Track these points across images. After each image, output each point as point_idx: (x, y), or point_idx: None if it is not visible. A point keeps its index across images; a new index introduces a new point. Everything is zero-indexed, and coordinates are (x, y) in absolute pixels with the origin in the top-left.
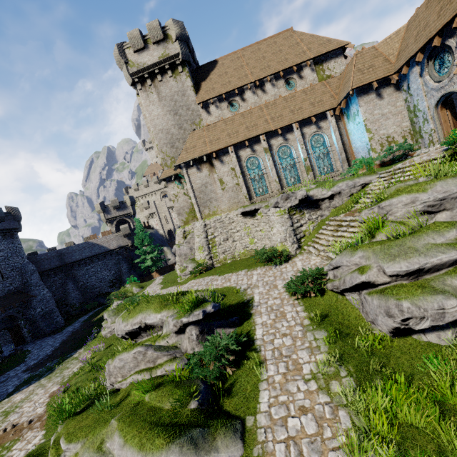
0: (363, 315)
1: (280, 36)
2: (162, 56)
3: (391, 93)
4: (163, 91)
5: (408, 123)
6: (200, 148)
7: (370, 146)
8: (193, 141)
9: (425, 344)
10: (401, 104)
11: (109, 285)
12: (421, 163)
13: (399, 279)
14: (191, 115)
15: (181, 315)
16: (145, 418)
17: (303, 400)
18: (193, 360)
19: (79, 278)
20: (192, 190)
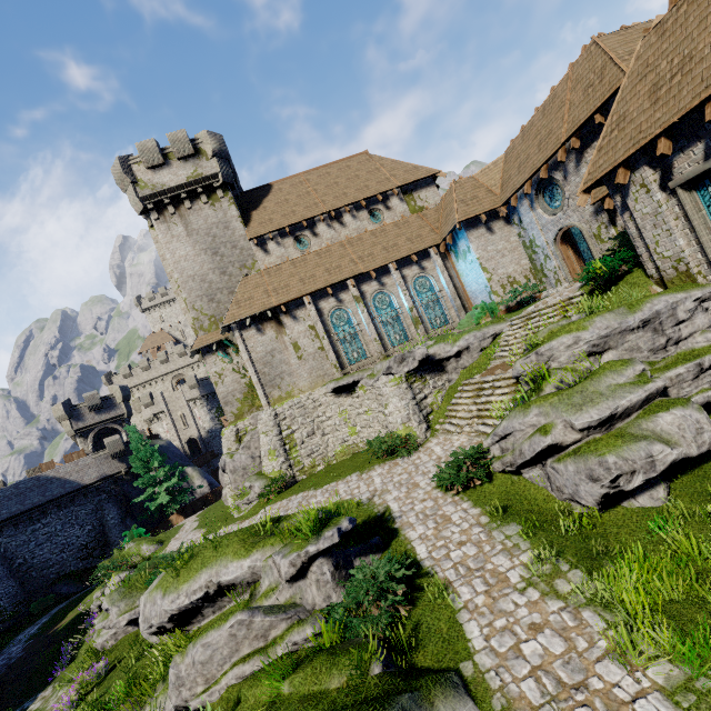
0: (553, 495)
1: (353, 159)
2: (192, 176)
3: (502, 227)
4: (193, 222)
5: (527, 260)
6: (260, 299)
7: (490, 289)
8: (247, 290)
9: (639, 510)
10: (515, 239)
11: (80, 556)
12: (558, 303)
13: (591, 433)
14: (239, 255)
15: (301, 545)
16: None
17: (530, 616)
18: (335, 613)
19: (15, 551)
20: (251, 362)
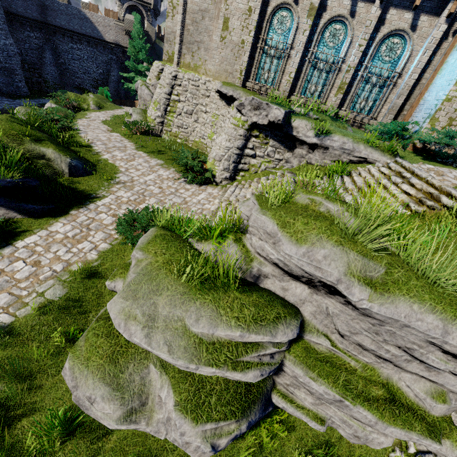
0: None
1: None
2: None
3: None
4: None
5: None
6: None
7: (435, 111)
8: None
9: None
10: None
11: (92, 84)
12: (436, 187)
13: None
14: None
15: None
16: None
17: None
18: None
19: (61, 52)
20: (183, 9)
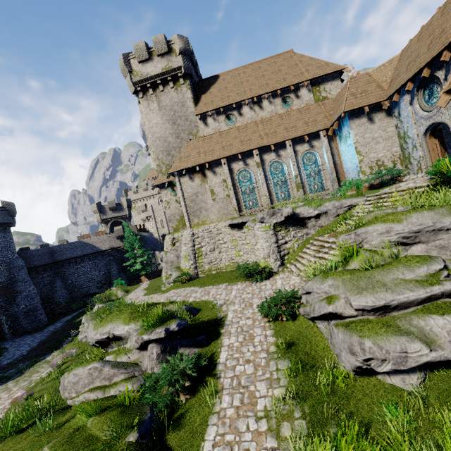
0: (330, 347)
1: (280, 56)
2: (165, 68)
3: (382, 118)
4: (163, 101)
5: (398, 148)
6: (194, 158)
7: (359, 168)
8: (188, 150)
9: (389, 387)
10: (392, 130)
11: (97, 286)
12: (406, 189)
13: (365, 314)
14: (188, 125)
15: (144, 332)
16: (78, 448)
17: (250, 443)
18: (149, 381)
19: (68, 276)
20: (183, 198)
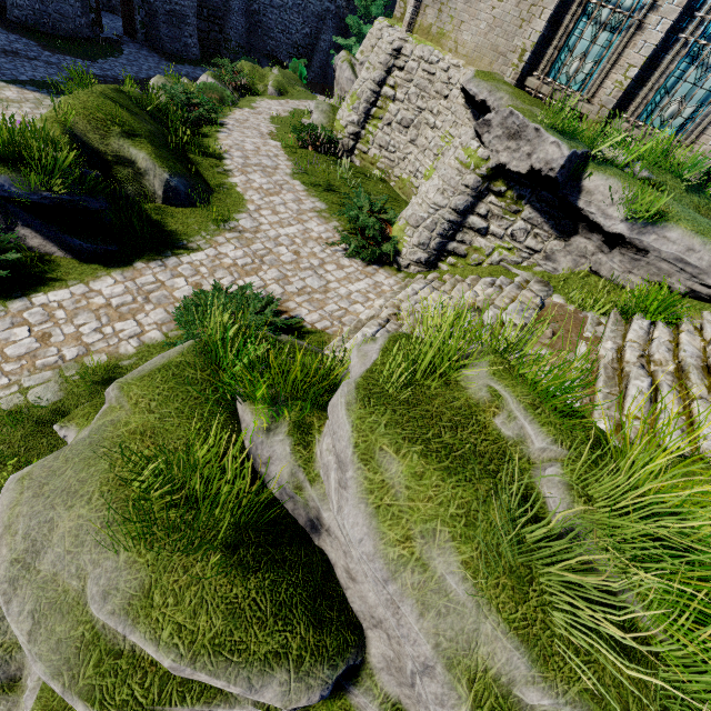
0: None
1: None
2: None
3: None
4: None
5: None
6: None
7: None
8: None
9: None
10: None
11: (290, 53)
12: None
13: None
14: None
15: None
16: None
17: None
18: None
19: None
20: None
